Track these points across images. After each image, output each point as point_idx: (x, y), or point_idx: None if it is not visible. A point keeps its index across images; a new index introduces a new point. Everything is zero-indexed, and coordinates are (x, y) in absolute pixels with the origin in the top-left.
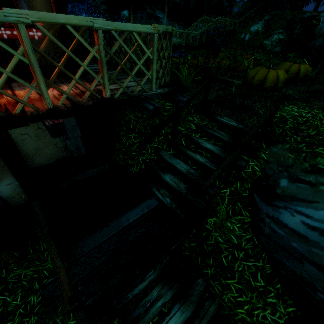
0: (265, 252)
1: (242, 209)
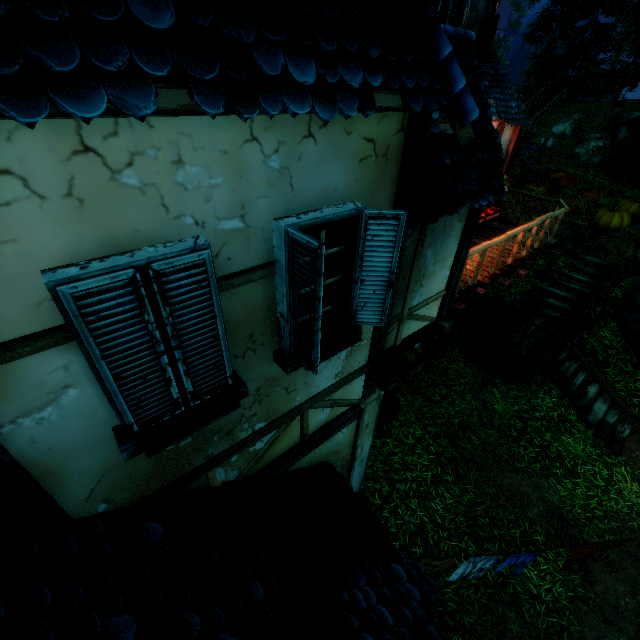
0: (631, 350)
1: (611, 322)
